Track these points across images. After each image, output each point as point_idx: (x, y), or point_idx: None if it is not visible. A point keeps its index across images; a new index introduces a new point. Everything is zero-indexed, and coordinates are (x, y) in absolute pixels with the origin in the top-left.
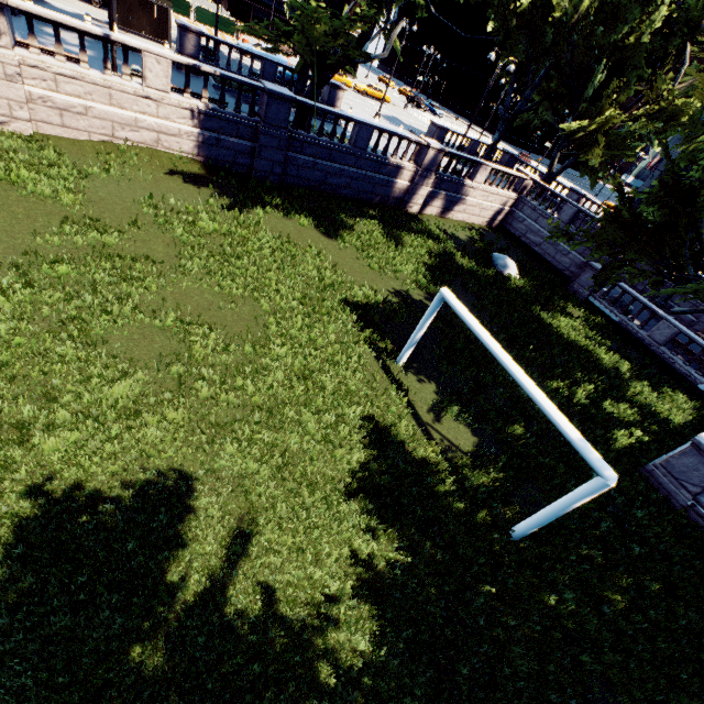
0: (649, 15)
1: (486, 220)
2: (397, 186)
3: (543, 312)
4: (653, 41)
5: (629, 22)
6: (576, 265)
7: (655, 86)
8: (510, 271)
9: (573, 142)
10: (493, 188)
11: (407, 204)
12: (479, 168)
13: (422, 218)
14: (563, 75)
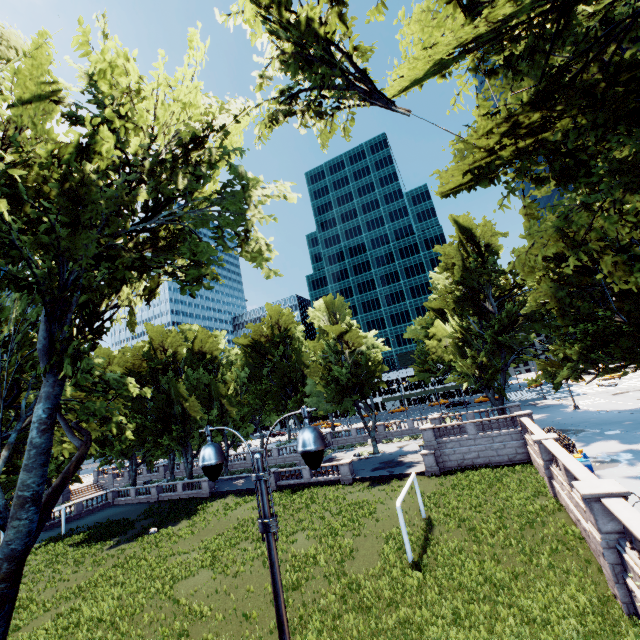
0: None
1: None
2: None
3: None
4: None
5: None
6: None
7: None
8: None
9: None
10: None
11: None
12: None
13: None
14: None
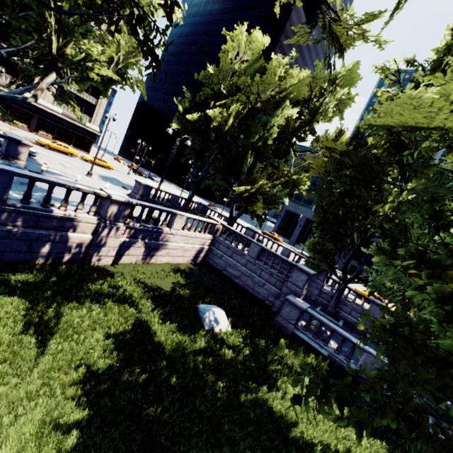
0: (268, 131)
1: (191, 258)
2: (74, 240)
3: (272, 392)
4: (272, 145)
5: (258, 133)
6: (273, 295)
7: (280, 169)
8: (221, 325)
9: (242, 198)
10: (191, 232)
11: (93, 257)
12: (174, 217)
13: (113, 272)
14: (227, 158)
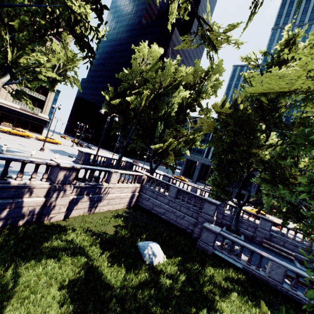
0: (170, 107)
1: (126, 204)
2: (29, 204)
3: None
4: (174, 116)
5: (163, 109)
6: (192, 224)
7: (181, 131)
8: (158, 257)
9: (158, 154)
10: (125, 184)
11: (47, 215)
12: (111, 174)
13: (65, 226)
14: (143, 128)
